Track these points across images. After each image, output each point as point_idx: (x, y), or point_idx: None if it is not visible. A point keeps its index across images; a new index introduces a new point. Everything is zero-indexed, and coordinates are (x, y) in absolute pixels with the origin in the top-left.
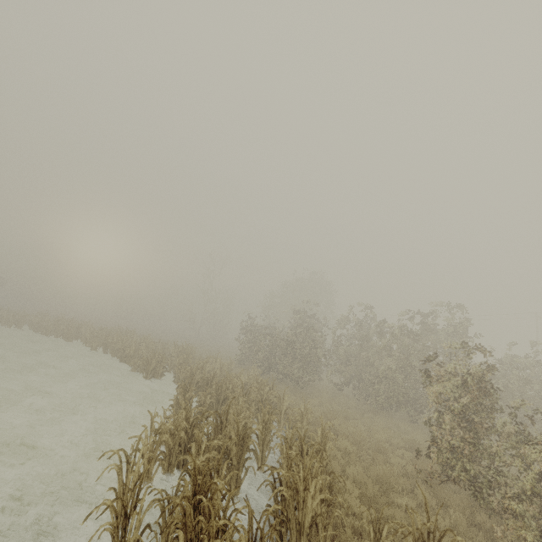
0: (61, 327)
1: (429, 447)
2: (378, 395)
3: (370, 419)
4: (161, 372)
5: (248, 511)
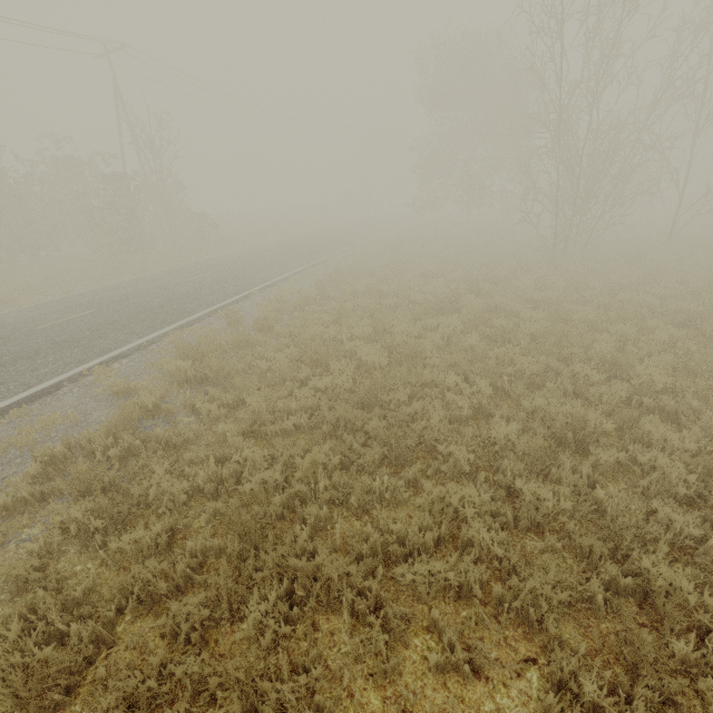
0: None
1: None
2: None
3: None
4: None
5: None
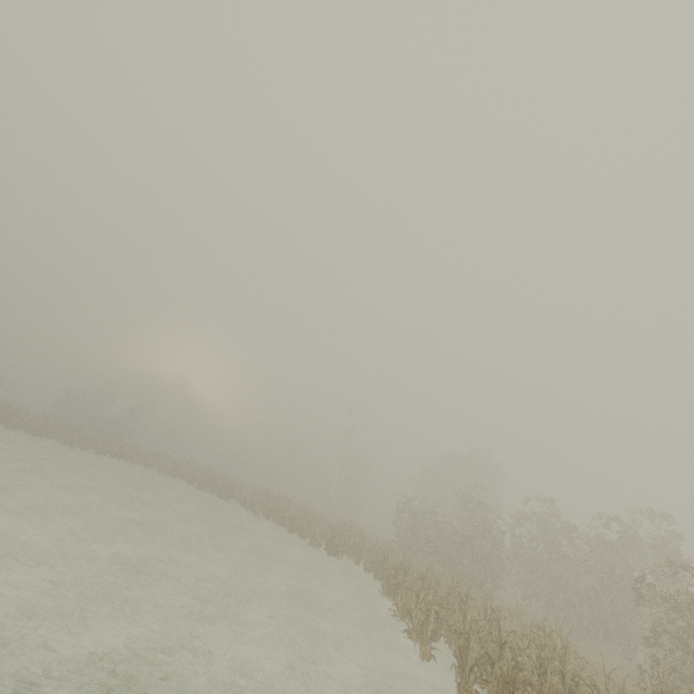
0: (217, 483)
1: (653, 668)
2: (581, 618)
3: (576, 643)
4: (341, 550)
5: (550, 643)
